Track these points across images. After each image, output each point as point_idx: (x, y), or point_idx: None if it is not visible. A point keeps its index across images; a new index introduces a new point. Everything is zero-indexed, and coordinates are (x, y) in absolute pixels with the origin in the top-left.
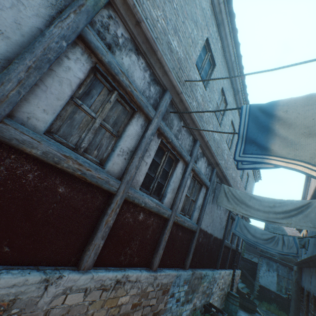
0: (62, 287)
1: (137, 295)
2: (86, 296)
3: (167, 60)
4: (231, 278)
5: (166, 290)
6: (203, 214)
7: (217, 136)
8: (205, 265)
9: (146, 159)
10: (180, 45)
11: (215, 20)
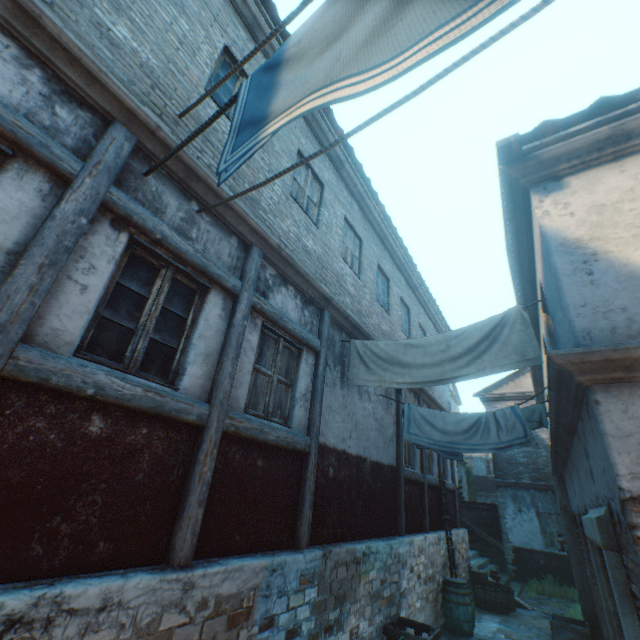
0: None
1: None
2: None
3: (103, 61)
4: (446, 550)
5: (240, 614)
6: (320, 410)
7: (313, 245)
8: (365, 531)
9: (83, 277)
10: (144, 39)
11: (240, 18)
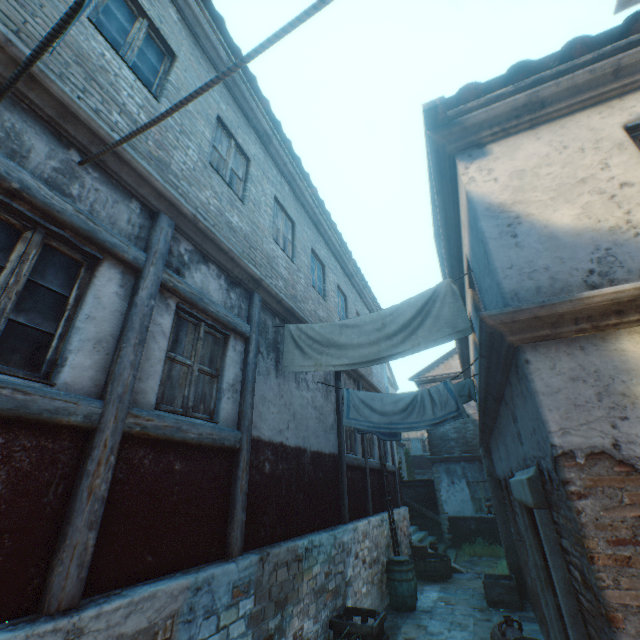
0: None
1: None
2: None
3: None
4: (389, 530)
5: None
6: (252, 402)
7: (239, 222)
8: (307, 525)
9: None
10: None
11: None
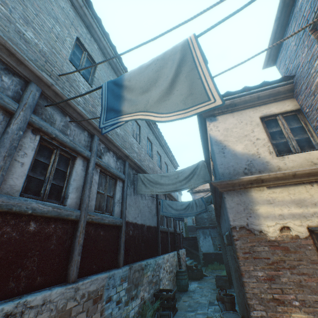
0: None
1: None
2: None
3: (22, 51)
4: (177, 259)
5: (98, 297)
6: (126, 206)
7: (120, 131)
8: (145, 256)
9: (21, 159)
10: (40, 37)
11: (83, 22)
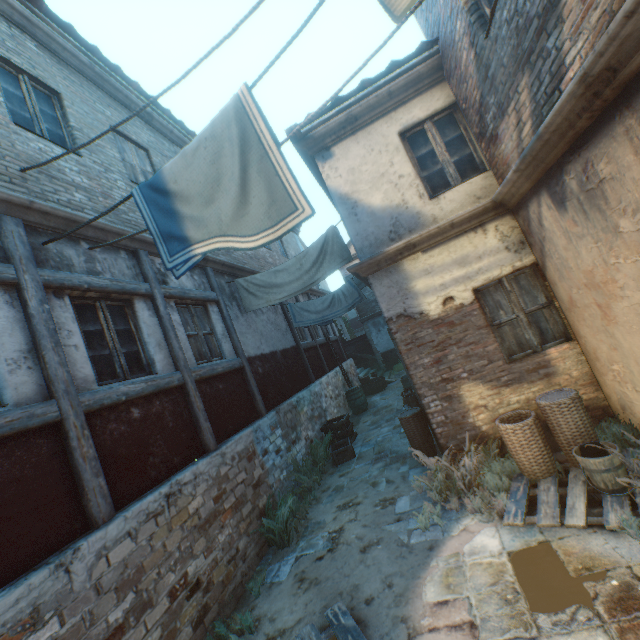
0: (92, 554)
1: (212, 487)
2: (137, 538)
3: None
4: (343, 376)
5: (251, 455)
6: (238, 339)
7: None
8: (293, 390)
9: (70, 341)
10: None
11: None
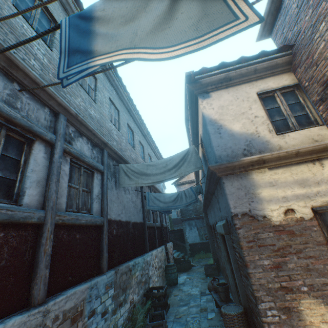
0: None
1: None
2: None
3: None
4: (165, 253)
5: (77, 315)
6: (107, 202)
7: (94, 113)
8: (132, 255)
9: None
10: None
11: None
